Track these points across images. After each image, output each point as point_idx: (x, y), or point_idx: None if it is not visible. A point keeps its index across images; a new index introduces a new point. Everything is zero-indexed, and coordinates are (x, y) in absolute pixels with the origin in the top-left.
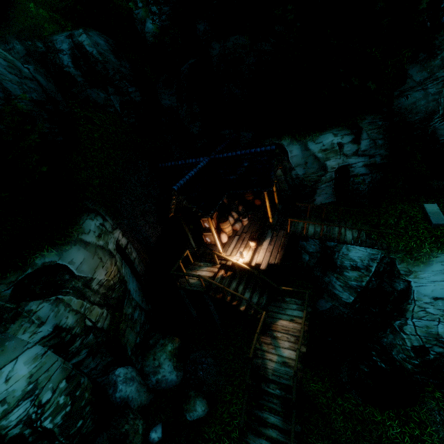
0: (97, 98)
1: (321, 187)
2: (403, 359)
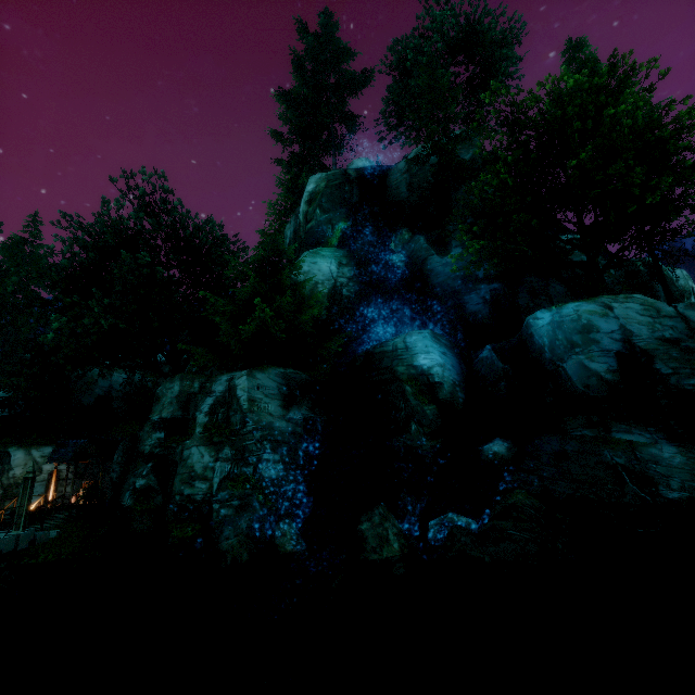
0: None
1: None
2: None
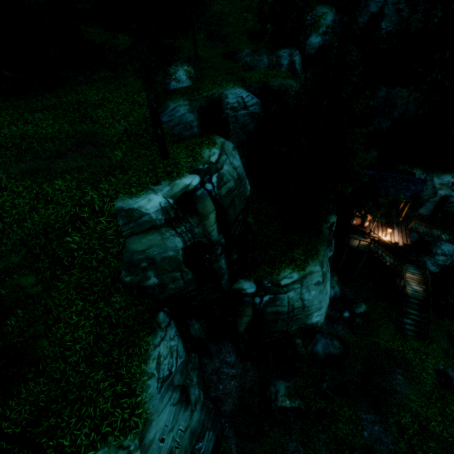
0: None
1: (427, 204)
2: None
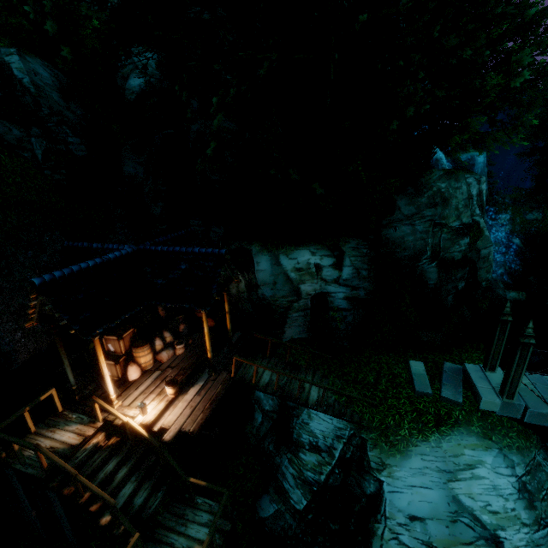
0: (5, 134)
1: (293, 316)
2: None
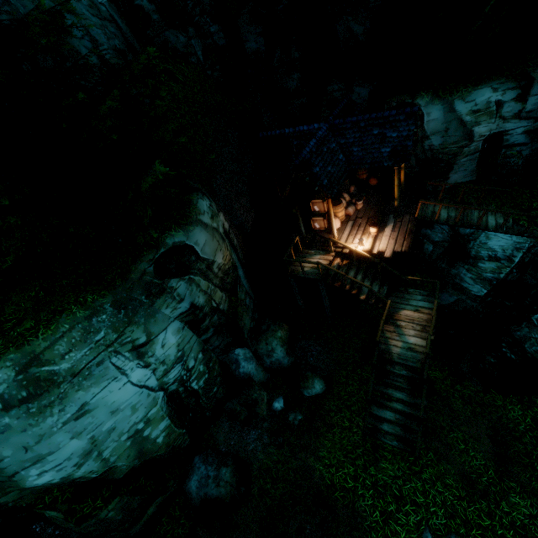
0: (176, 44)
1: (460, 162)
2: (536, 352)
